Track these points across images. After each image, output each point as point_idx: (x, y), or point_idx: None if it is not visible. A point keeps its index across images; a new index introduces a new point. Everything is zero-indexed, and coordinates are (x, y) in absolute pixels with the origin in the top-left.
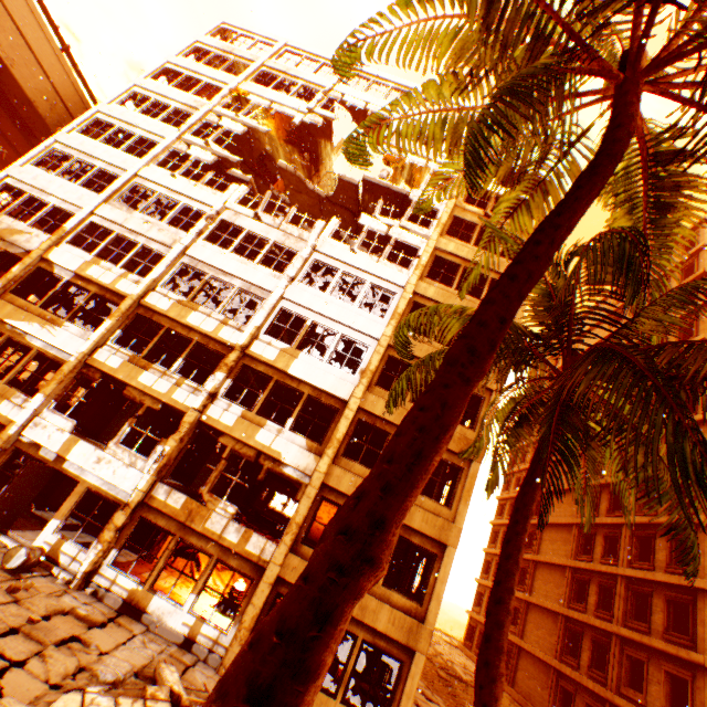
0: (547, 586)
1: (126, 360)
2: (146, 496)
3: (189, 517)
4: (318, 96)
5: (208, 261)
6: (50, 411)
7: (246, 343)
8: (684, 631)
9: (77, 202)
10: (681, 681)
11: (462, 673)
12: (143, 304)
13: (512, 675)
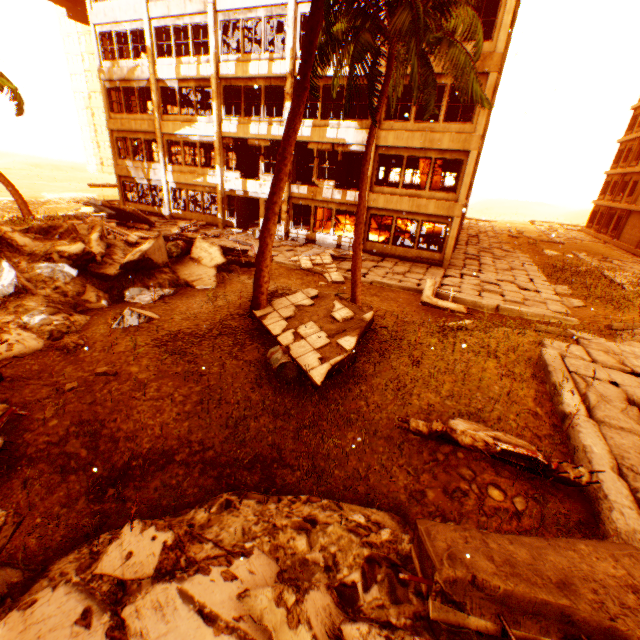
0: None
1: (237, 125)
2: (289, 194)
3: (313, 196)
4: None
5: (233, 7)
6: (226, 173)
7: (291, 69)
8: None
9: (137, 17)
10: None
11: (558, 240)
12: (221, 79)
13: (617, 233)
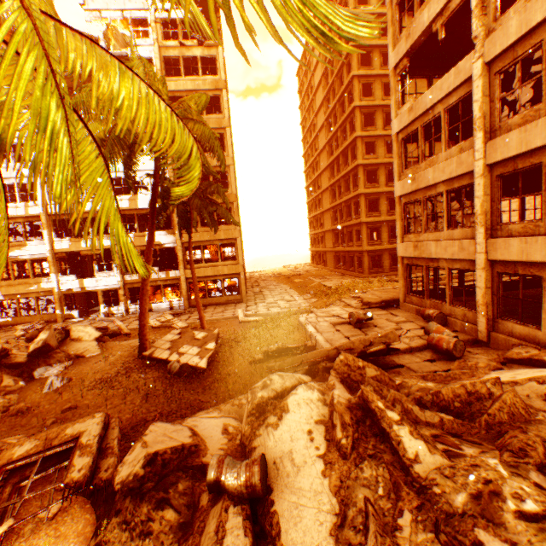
0: (327, 221)
1: (69, 243)
2: (124, 282)
3: None
4: None
5: None
6: (62, 277)
7: None
8: (376, 209)
9: None
10: (377, 229)
11: (300, 273)
12: (50, 215)
13: (325, 263)
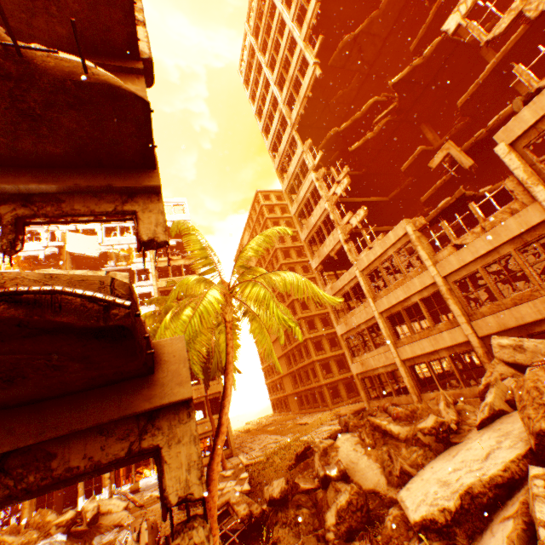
0: (283, 366)
1: None
2: None
3: None
4: (45, 236)
5: None
6: None
7: None
8: (320, 349)
9: None
10: (325, 365)
11: (269, 422)
12: None
13: (289, 407)
